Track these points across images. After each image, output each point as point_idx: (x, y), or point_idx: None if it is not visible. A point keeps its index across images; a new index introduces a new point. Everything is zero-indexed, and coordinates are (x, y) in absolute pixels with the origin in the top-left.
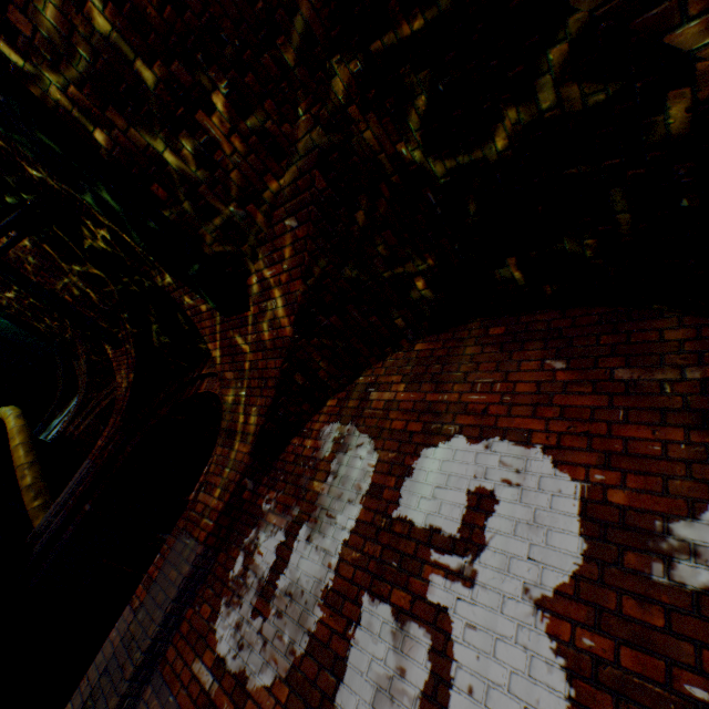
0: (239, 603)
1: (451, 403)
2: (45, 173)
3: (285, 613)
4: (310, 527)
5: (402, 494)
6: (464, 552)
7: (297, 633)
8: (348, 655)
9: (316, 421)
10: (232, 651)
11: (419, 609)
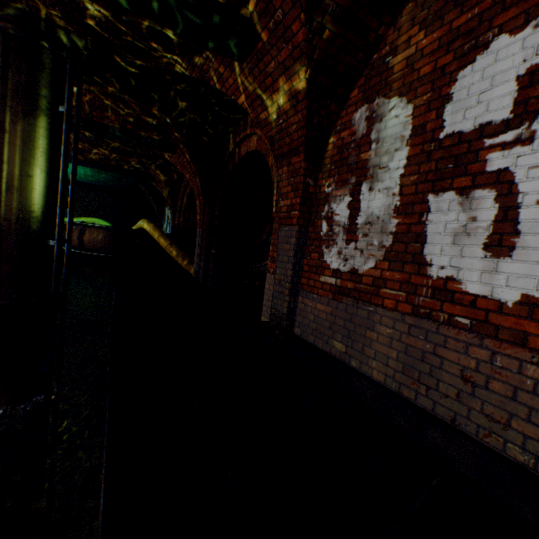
0: (334, 243)
1: (483, 13)
2: (64, 1)
3: (369, 233)
4: (369, 183)
5: (445, 119)
6: (519, 124)
7: (382, 237)
8: (425, 230)
9: (344, 117)
10: (341, 264)
11: (480, 181)
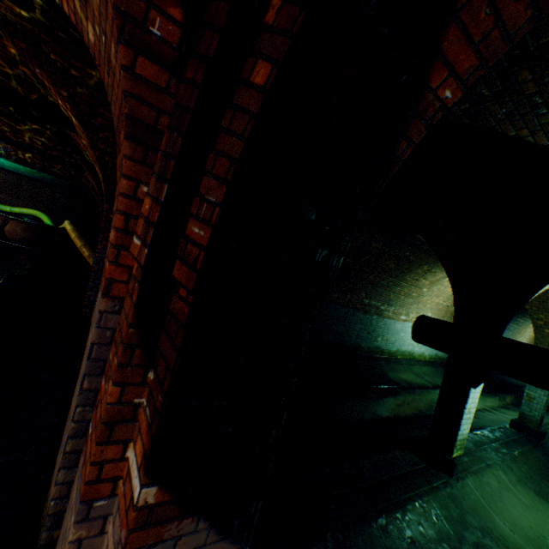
0: None
1: None
2: None
3: None
4: None
5: None
6: None
7: None
8: None
9: None
10: None
11: None
